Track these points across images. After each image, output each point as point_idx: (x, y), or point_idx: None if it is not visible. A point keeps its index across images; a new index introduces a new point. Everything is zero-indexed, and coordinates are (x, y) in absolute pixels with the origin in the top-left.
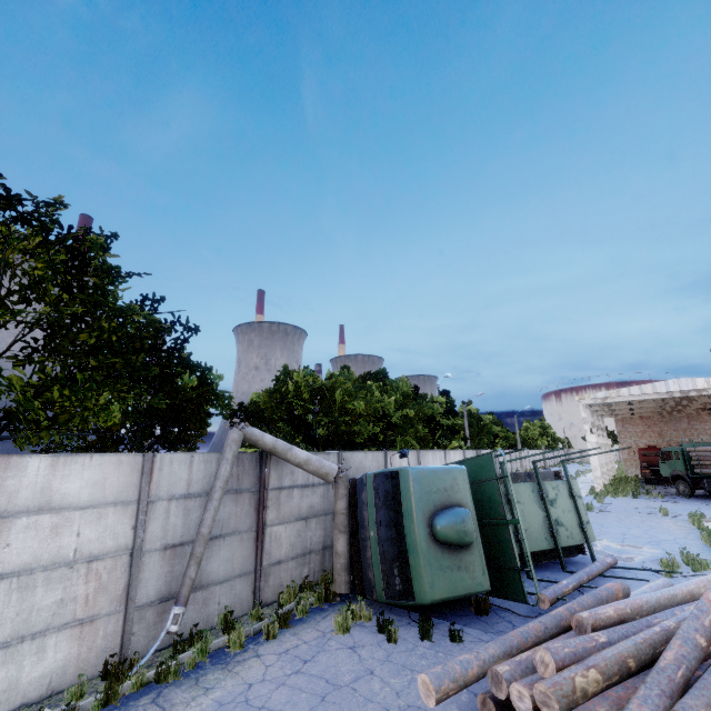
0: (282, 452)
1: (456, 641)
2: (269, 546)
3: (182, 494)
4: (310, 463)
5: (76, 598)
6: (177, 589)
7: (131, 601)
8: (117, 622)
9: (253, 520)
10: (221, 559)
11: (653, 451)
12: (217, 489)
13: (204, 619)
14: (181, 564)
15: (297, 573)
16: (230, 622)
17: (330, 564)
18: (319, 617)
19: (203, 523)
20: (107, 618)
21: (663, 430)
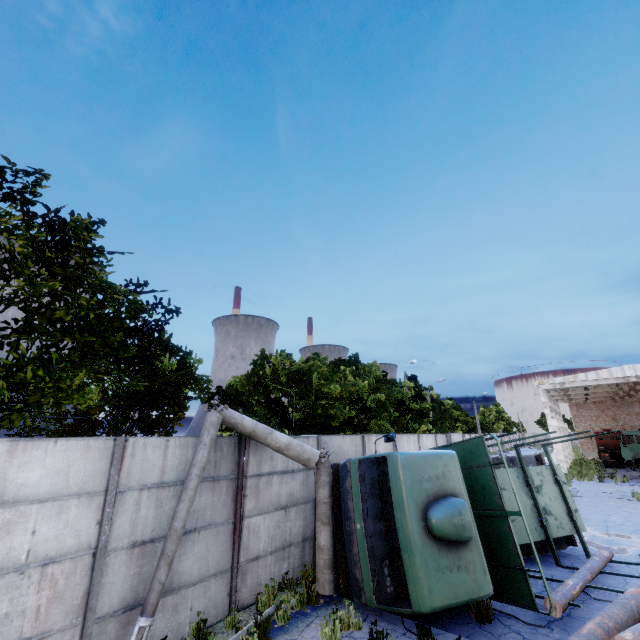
0: (262, 436)
1: None
2: (247, 539)
3: (155, 483)
4: (291, 448)
5: (24, 611)
6: (144, 594)
7: (90, 612)
8: (72, 639)
9: (231, 510)
10: (195, 556)
11: (609, 435)
12: (192, 477)
13: (174, 629)
14: (150, 564)
15: (276, 570)
16: (203, 634)
17: (310, 558)
18: (302, 624)
19: (177, 516)
20: (60, 634)
21: (617, 414)
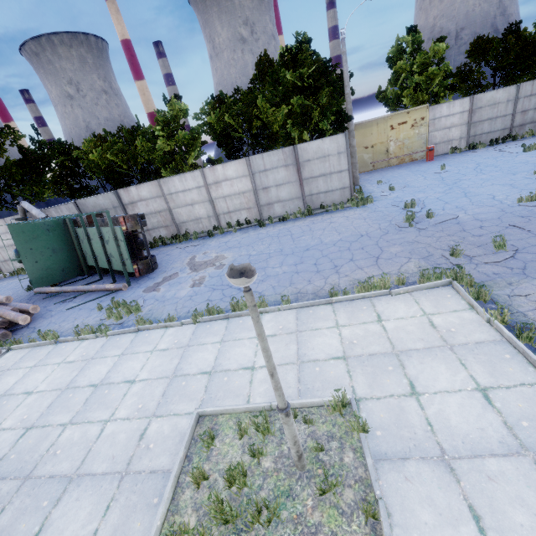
0: (31, 212)
1: (31, 291)
2: None
3: None
4: (37, 217)
5: None
6: None
7: None
8: None
9: None
10: None
11: None
12: None
13: None
14: None
15: None
16: None
17: None
18: None
19: None
20: None
21: None
